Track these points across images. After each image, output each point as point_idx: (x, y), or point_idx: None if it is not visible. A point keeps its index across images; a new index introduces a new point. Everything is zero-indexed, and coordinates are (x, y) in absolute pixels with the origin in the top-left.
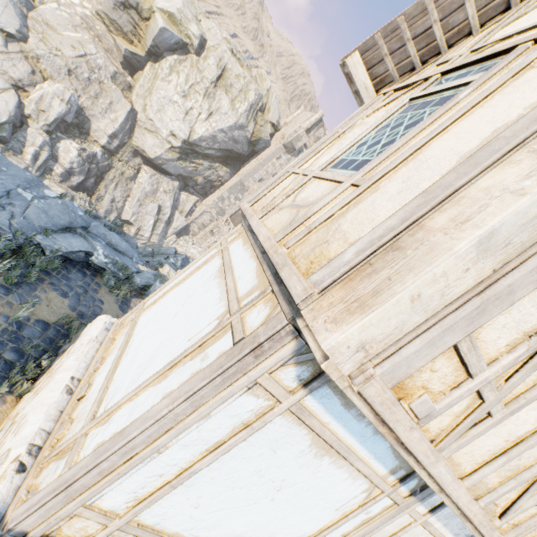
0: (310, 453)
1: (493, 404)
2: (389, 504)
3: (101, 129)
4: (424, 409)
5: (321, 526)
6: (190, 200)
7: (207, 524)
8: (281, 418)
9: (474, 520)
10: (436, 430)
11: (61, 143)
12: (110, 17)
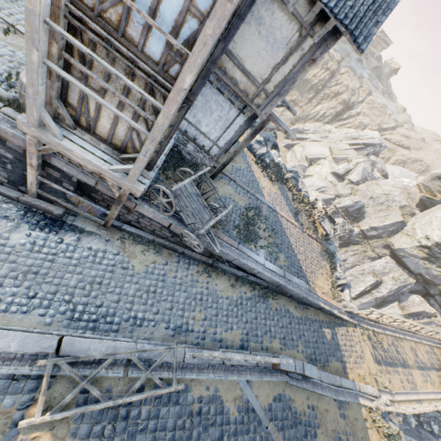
0: None
1: None
2: None
3: (368, 223)
4: None
5: None
6: (422, 305)
7: None
8: None
9: None
10: None
11: (337, 218)
12: (424, 185)
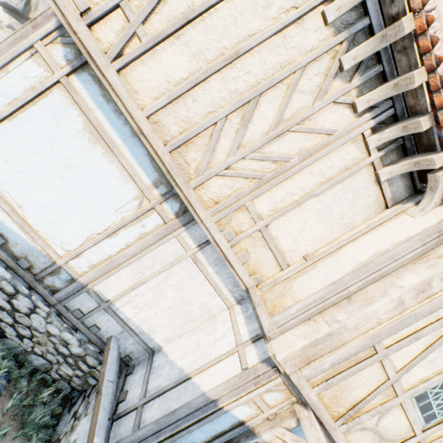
0: (85, 137)
1: (136, 26)
2: (161, 224)
3: None
4: (81, 3)
5: (107, 226)
6: None
7: (16, 184)
8: (59, 92)
9: (165, 162)
10: (107, 43)
11: None
12: None
